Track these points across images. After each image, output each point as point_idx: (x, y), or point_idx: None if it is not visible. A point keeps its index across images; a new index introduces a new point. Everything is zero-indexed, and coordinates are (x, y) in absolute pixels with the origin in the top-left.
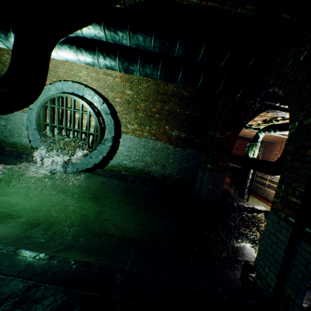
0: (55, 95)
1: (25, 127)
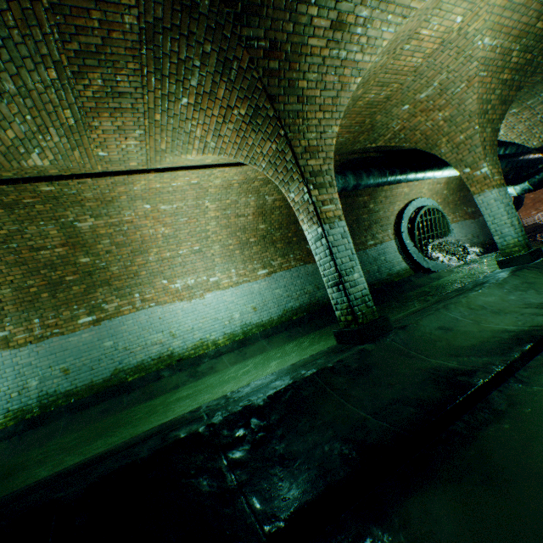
0: (422, 210)
1: (397, 253)
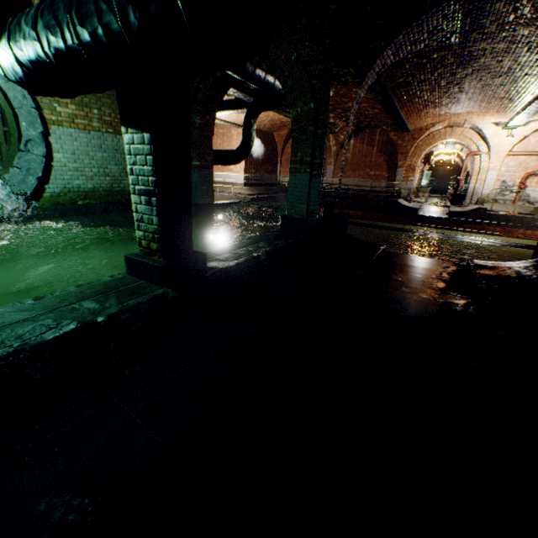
0: None
1: None
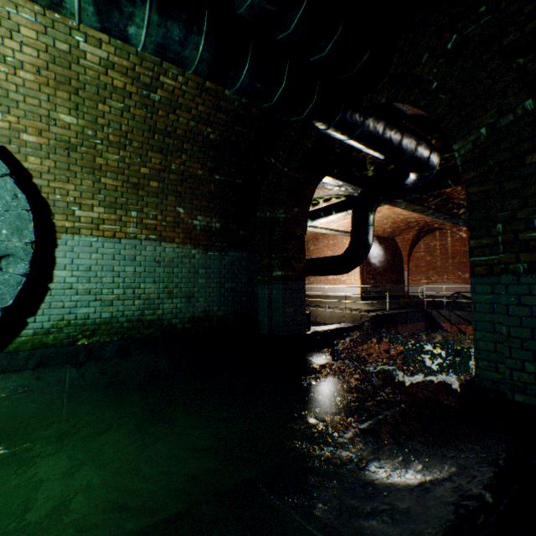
0: None
1: None
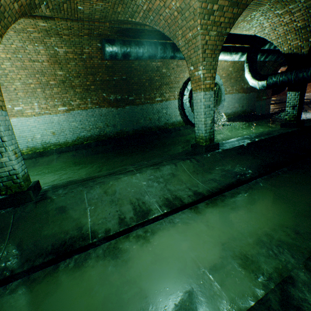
0: None
1: (177, 109)
